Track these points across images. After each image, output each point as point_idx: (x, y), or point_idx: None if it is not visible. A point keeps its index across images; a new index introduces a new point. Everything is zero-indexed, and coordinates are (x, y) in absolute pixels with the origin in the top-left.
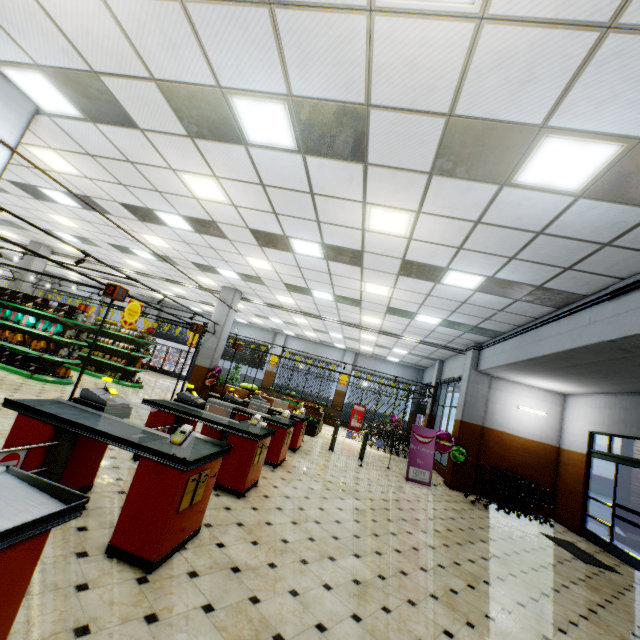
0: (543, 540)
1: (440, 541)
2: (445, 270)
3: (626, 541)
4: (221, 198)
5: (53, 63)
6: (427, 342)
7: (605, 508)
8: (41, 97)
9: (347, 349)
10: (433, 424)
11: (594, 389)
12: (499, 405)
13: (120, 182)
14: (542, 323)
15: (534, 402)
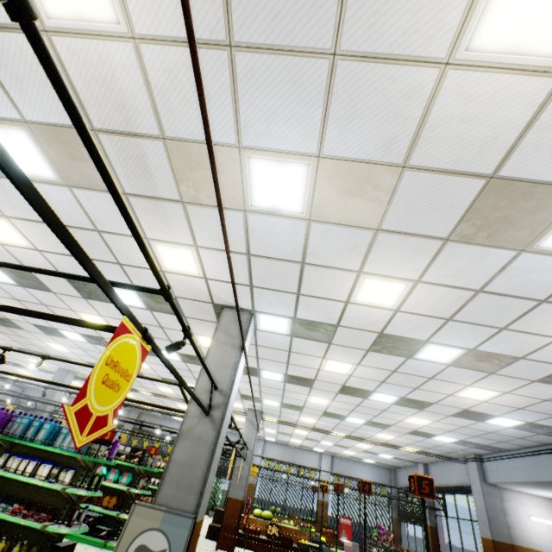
0: None
1: None
2: (495, 416)
3: None
4: (344, 371)
5: (309, 318)
6: (429, 453)
7: None
8: (267, 324)
9: (323, 452)
10: (437, 538)
11: None
12: (514, 517)
13: (257, 356)
14: None
15: (540, 511)
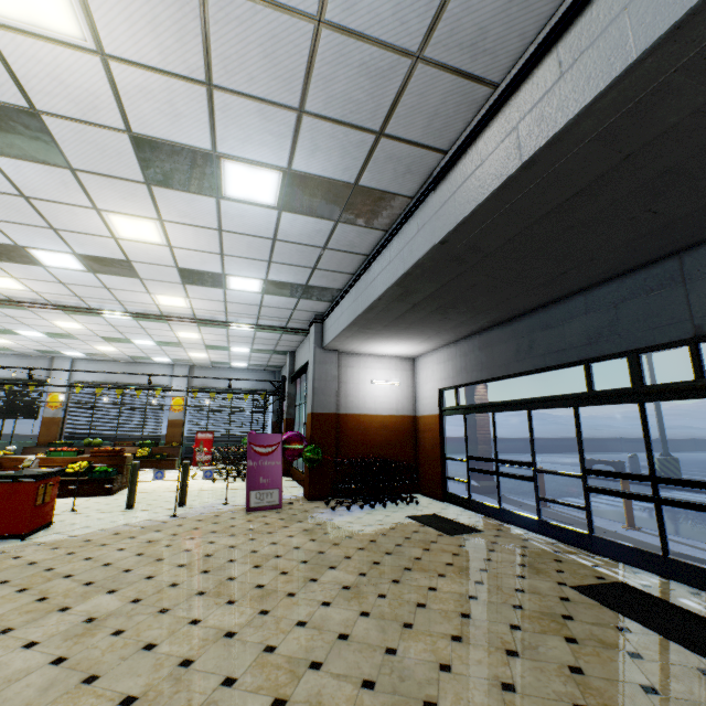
0: (409, 526)
1: (256, 608)
2: (216, 160)
3: (480, 490)
4: None
5: None
6: (262, 325)
7: (460, 464)
8: None
9: (176, 363)
10: (293, 429)
11: (437, 342)
12: (353, 385)
13: None
14: (374, 258)
15: (387, 373)
